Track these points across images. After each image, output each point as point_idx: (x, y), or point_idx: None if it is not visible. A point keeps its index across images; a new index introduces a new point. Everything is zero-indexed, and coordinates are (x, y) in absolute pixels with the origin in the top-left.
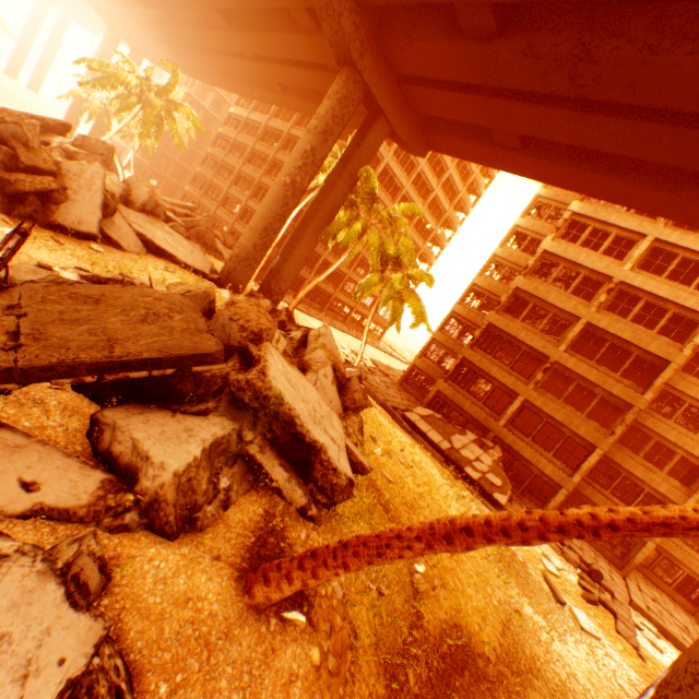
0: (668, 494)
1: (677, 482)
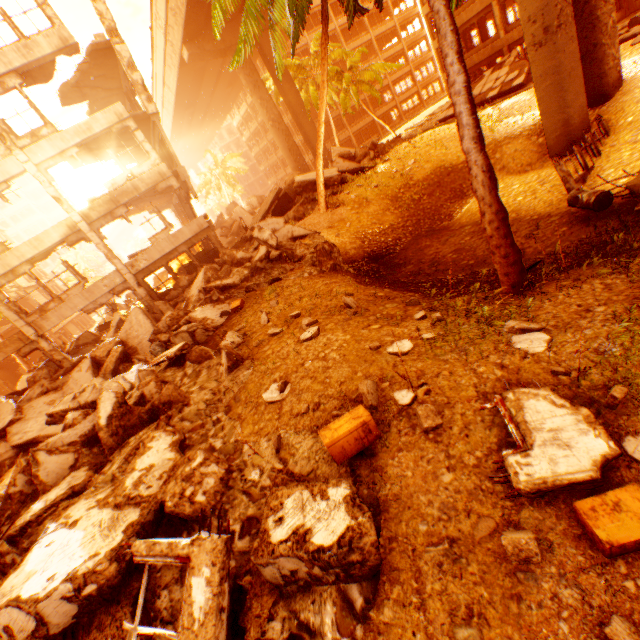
0: None
1: None
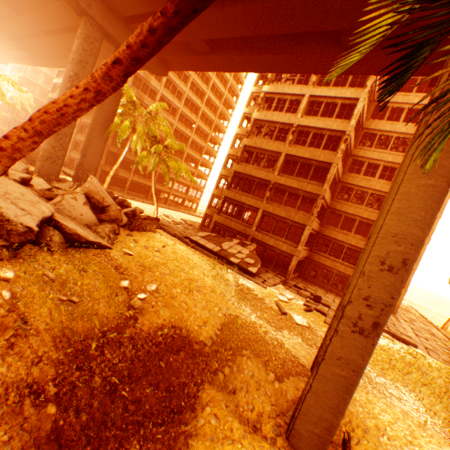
0: (357, 244)
1: (360, 236)
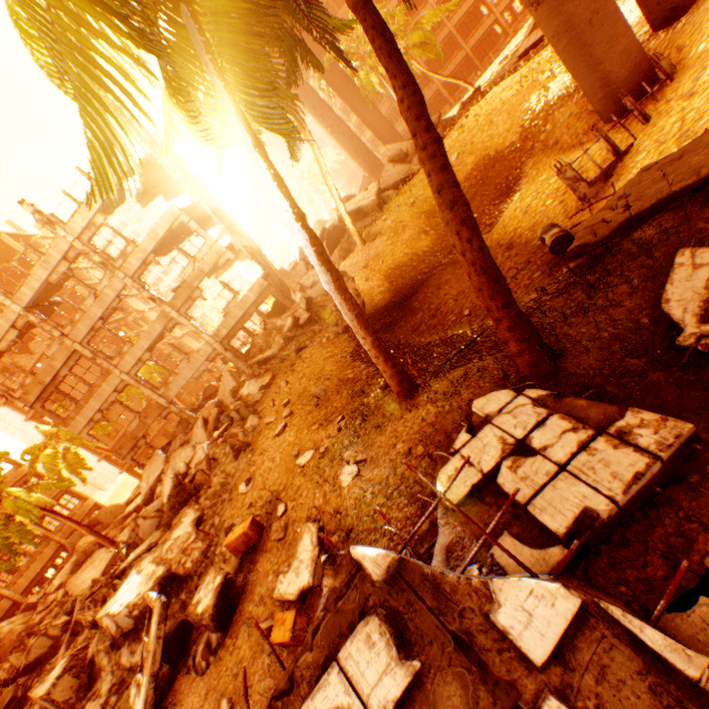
0: None
1: None
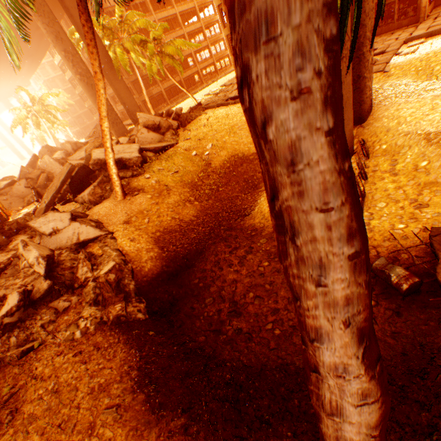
0: None
1: None
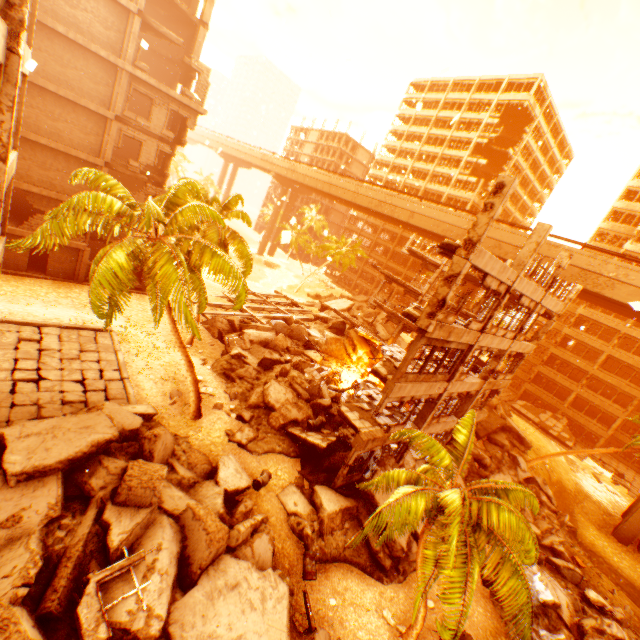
0: None
1: None
